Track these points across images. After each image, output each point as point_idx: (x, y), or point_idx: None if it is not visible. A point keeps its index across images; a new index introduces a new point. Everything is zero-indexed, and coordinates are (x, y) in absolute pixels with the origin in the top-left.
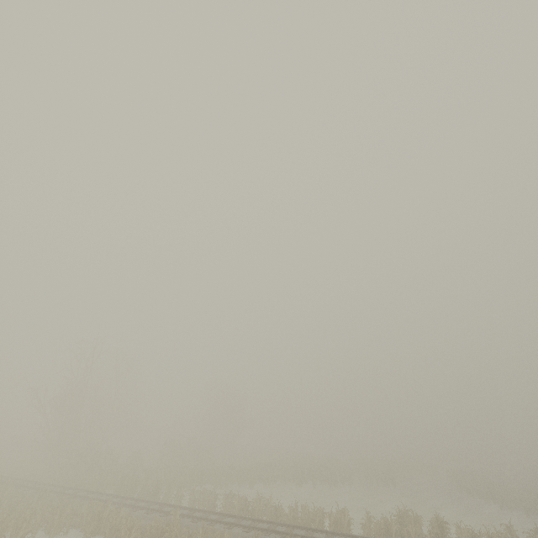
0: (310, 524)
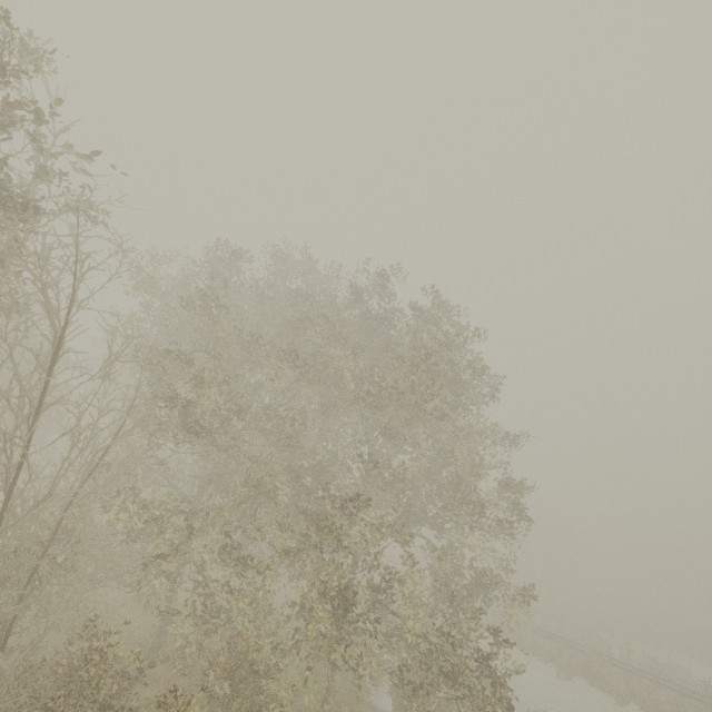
0: None
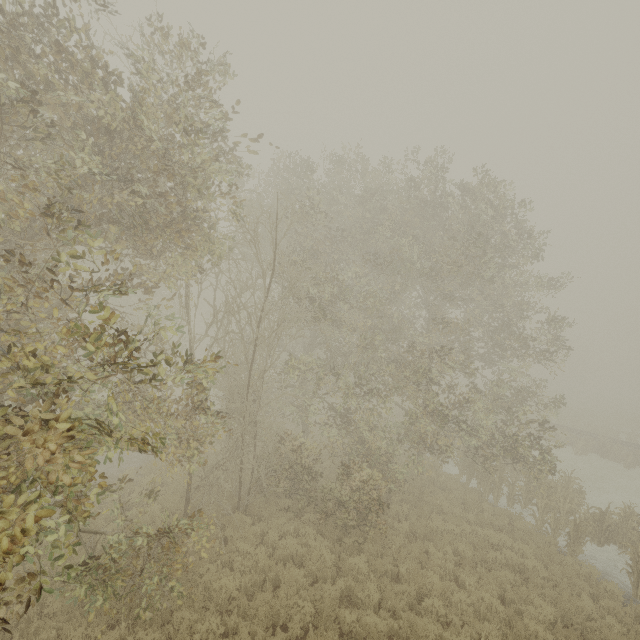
0: None
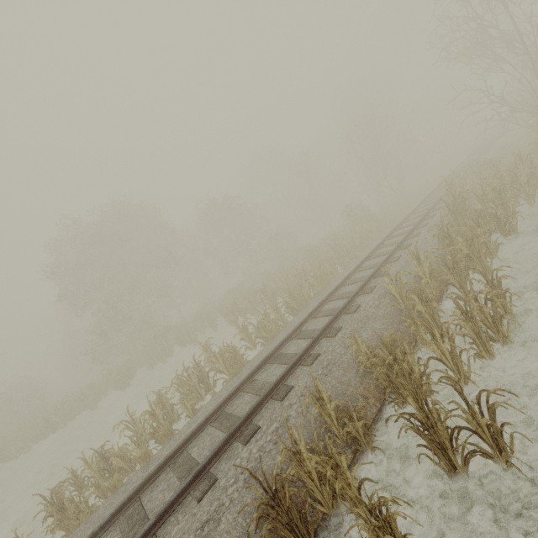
0: None
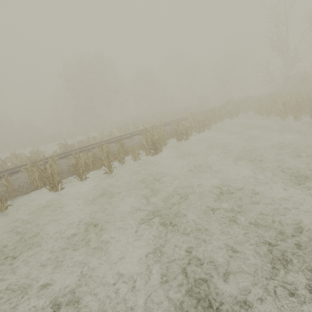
0: (86, 164)
